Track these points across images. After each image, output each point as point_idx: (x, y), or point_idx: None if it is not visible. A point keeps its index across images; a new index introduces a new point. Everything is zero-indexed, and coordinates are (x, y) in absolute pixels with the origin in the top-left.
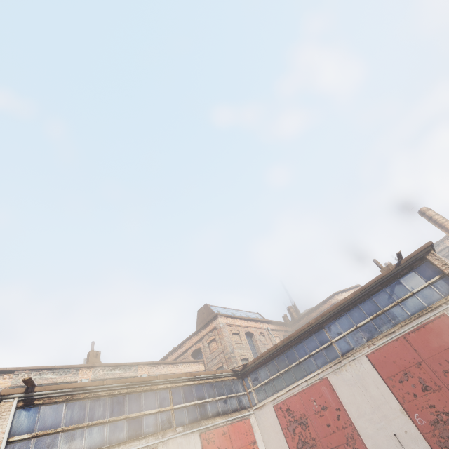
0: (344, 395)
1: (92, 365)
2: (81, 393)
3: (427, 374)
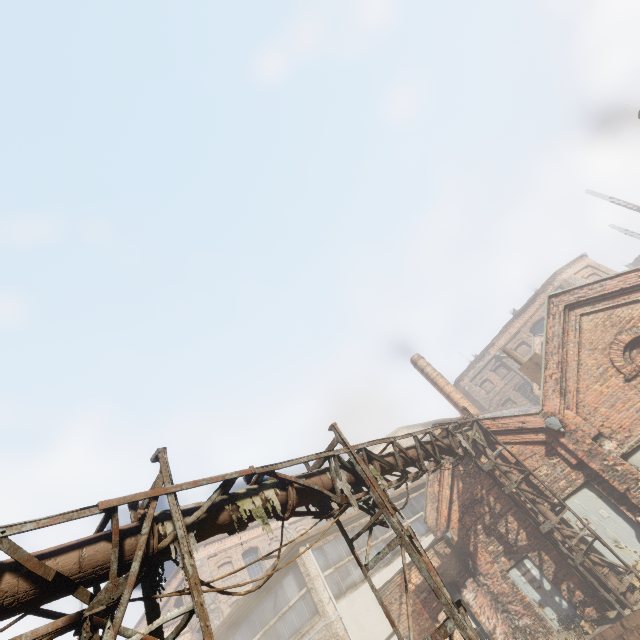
0: None
1: None
2: None
3: None
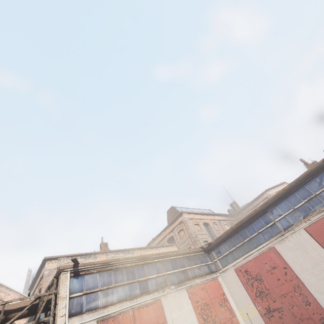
0: (288, 258)
1: (104, 251)
2: (107, 266)
3: None
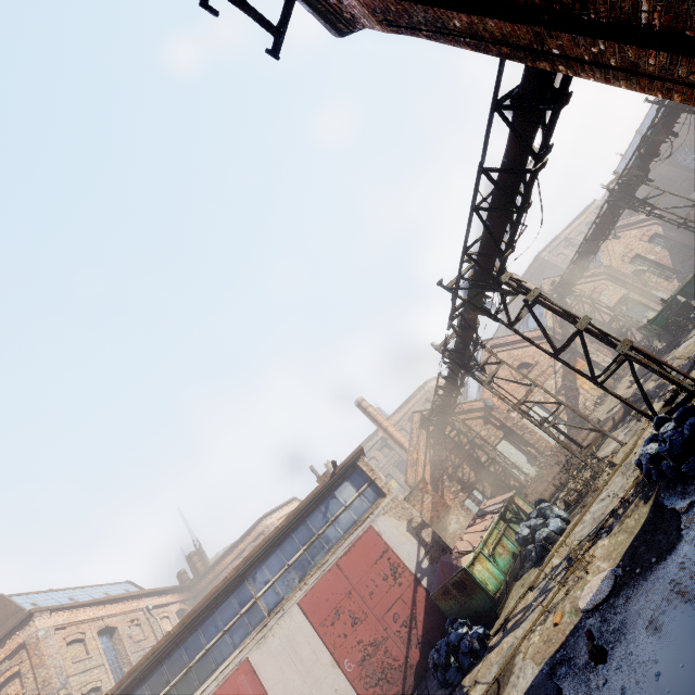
0: (269, 675)
1: None
2: None
3: (357, 603)
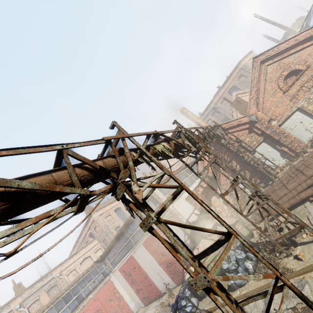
0: (139, 261)
1: (17, 295)
2: None
3: (162, 250)
